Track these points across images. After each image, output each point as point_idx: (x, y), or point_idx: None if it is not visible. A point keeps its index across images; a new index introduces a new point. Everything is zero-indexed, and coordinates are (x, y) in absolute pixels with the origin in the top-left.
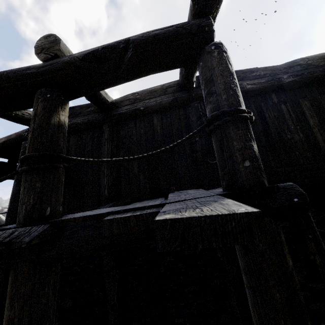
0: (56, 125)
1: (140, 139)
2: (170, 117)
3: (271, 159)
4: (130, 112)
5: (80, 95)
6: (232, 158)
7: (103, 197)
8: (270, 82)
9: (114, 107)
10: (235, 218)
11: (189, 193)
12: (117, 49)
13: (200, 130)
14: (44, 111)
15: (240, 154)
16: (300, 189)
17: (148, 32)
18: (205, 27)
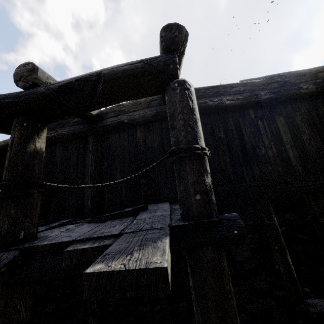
0: (31, 152)
1: (124, 151)
2: (153, 130)
3: (245, 173)
4: (115, 124)
5: (58, 120)
6: (186, 191)
7: (86, 207)
8: (248, 98)
9: (99, 119)
10: (147, 272)
11: (154, 216)
12: (89, 81)
13: (163, 161)
14: (21, 140)
15: (193, 188)
16: (241, 222)
17: (118, 67)
18: (170, 64)
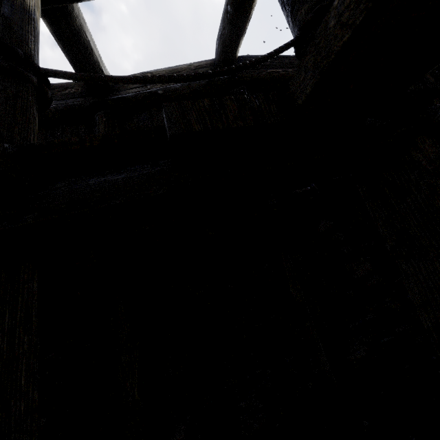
0: (15, 5)
1: None
2: None
3: None
4: (142, 97)
5: None
6: None
7: None
8: None
9: (112, 91)
10: None
11: None
12: None
13: (294, 43)
14: None
15: None
16: None
17: None
18: None
